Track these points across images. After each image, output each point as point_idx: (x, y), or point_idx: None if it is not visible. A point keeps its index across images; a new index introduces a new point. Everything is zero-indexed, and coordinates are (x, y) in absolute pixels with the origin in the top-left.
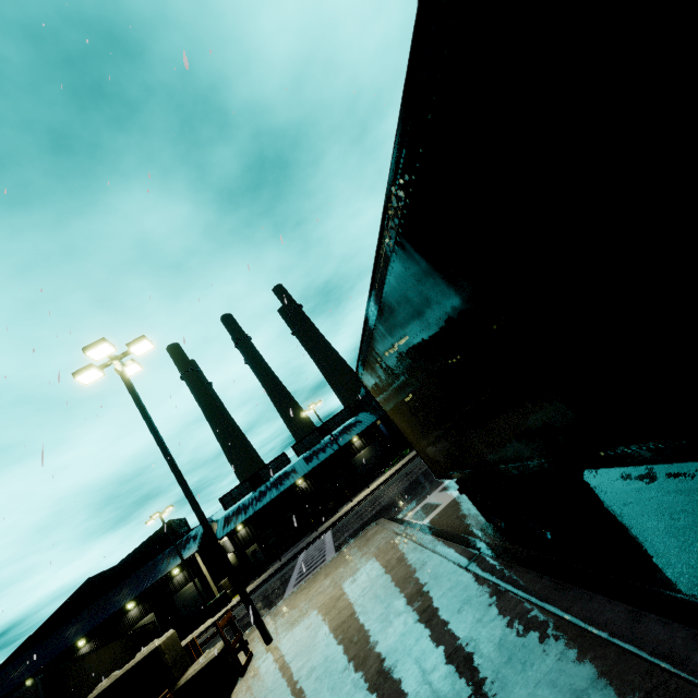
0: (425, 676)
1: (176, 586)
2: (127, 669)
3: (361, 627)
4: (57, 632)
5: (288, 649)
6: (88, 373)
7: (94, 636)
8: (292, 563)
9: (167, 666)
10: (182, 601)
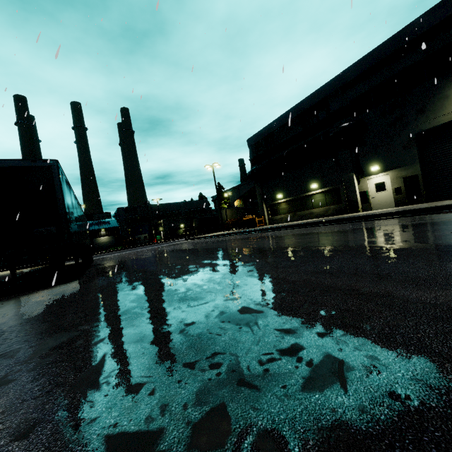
0: None
1: None
2: None
3: None
4: None
5: None
6: None
7: None
8: None
9: None
10: None
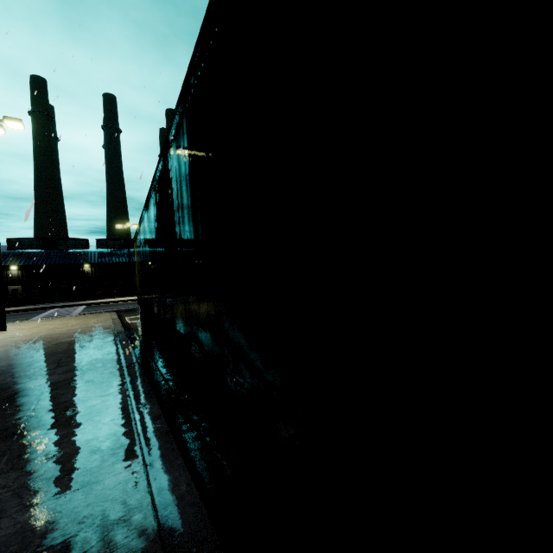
0: (69, 347)
1: None
2: None
3: (59, 336)
4: None
5: (15, 334)
6: None
7: None
8: (44, 310)
9: None
10: None
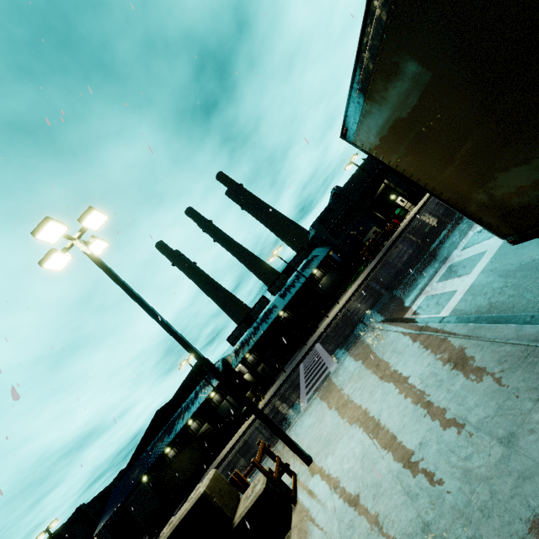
0: None
1: (216, 403)
2: (180, 518)
3: (469, 477)
4: (149, 447)
5: (339, 480)
6: (54, 259)
7: (174, 444)
8: (295, 373)
9: (218, 509)
10: (224, 412)
